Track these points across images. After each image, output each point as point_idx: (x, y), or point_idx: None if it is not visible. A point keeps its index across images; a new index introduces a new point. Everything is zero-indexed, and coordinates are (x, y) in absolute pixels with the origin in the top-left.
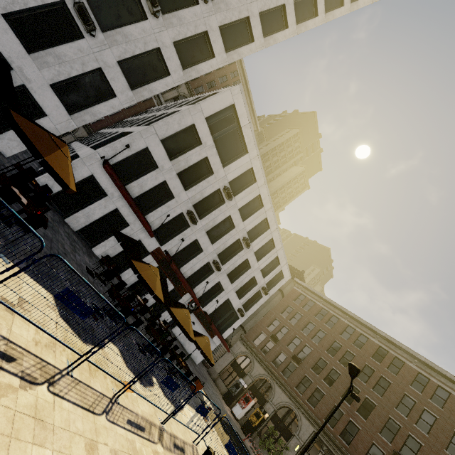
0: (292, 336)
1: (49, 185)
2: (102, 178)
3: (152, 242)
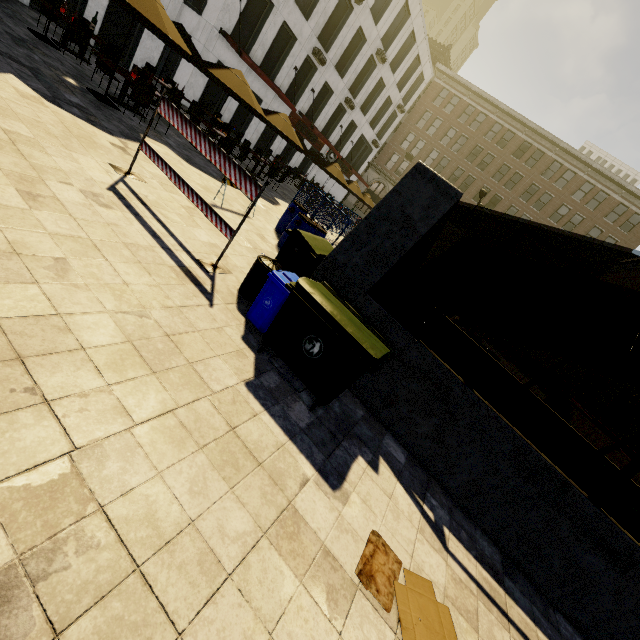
0: (429, 150)
1: (191, 95)
2: (227, 58)
3: (285, 108)
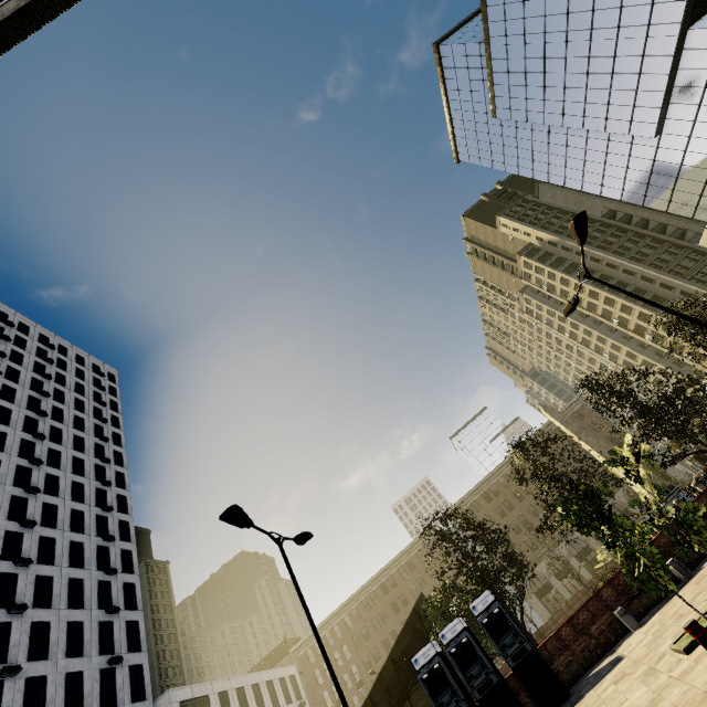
0: (341, 680)
1: None
2: None
3: None
